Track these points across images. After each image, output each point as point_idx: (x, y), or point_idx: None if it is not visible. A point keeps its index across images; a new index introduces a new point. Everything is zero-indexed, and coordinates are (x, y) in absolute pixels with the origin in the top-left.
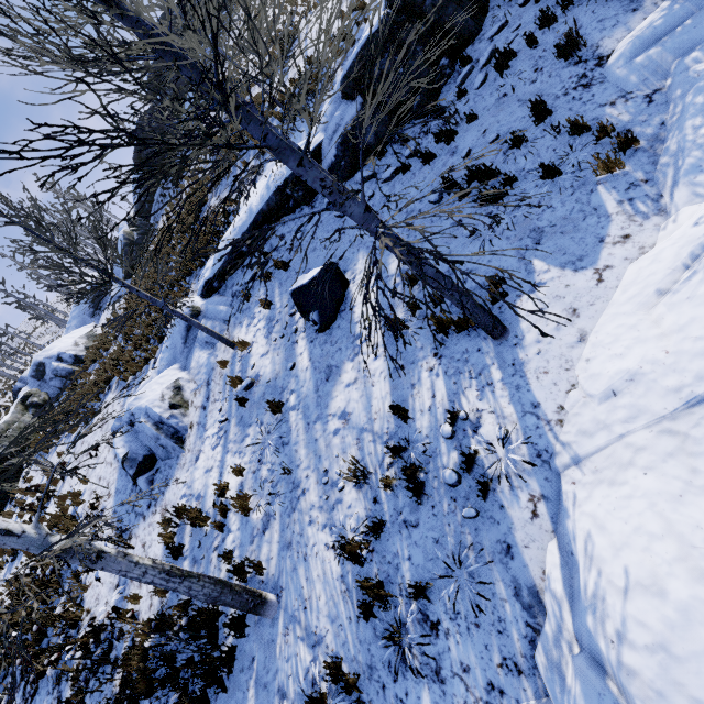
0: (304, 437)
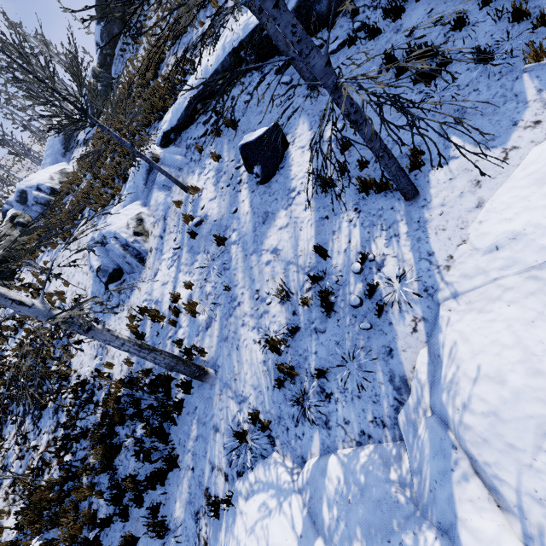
0: (241, 265)
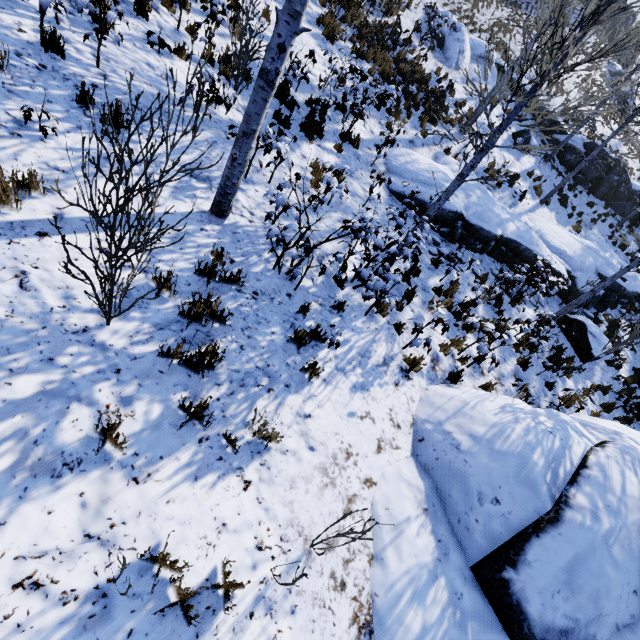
0: None
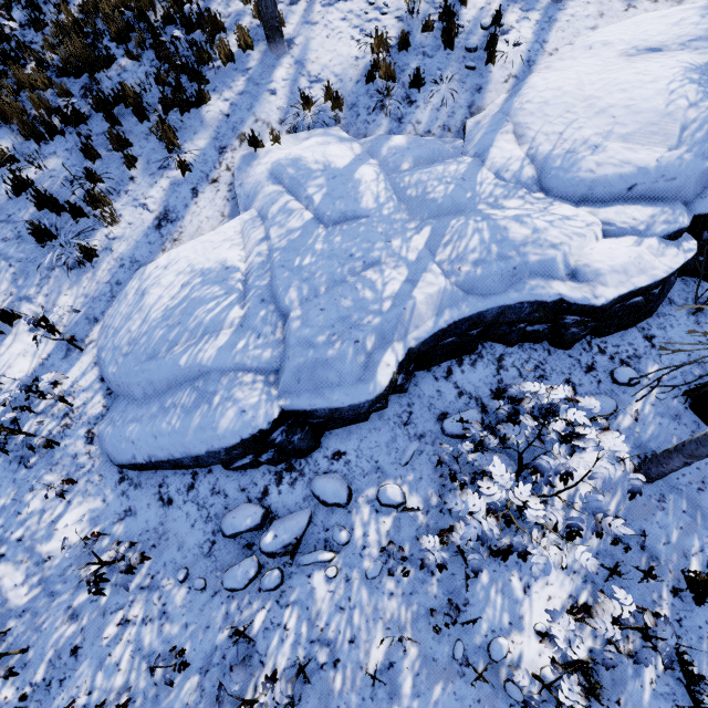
0: None
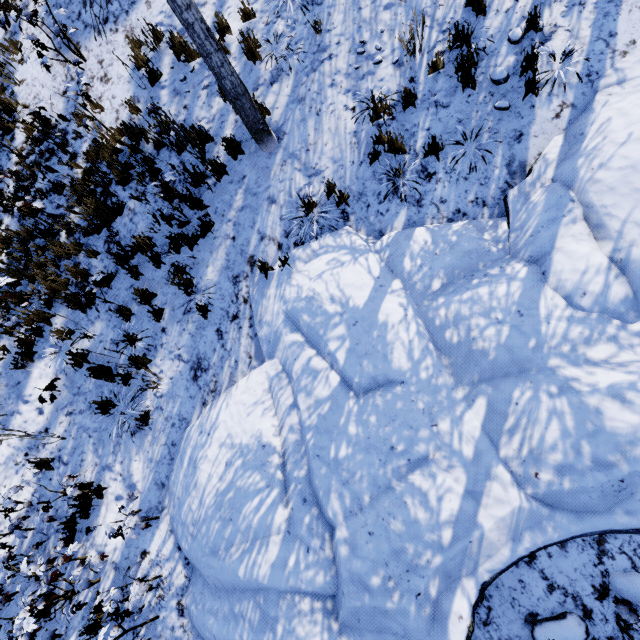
0: (344, 1)
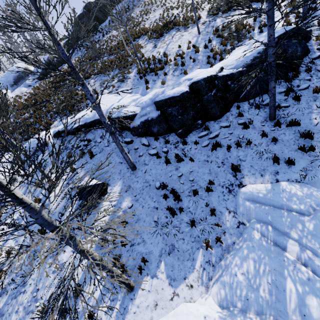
0: None
